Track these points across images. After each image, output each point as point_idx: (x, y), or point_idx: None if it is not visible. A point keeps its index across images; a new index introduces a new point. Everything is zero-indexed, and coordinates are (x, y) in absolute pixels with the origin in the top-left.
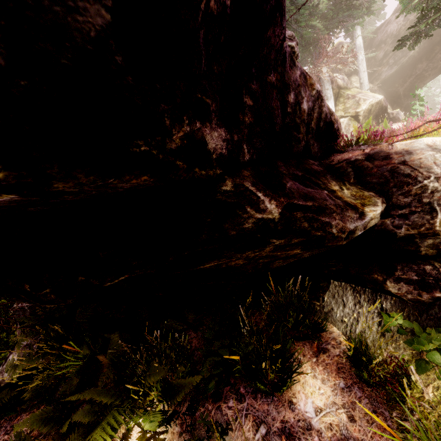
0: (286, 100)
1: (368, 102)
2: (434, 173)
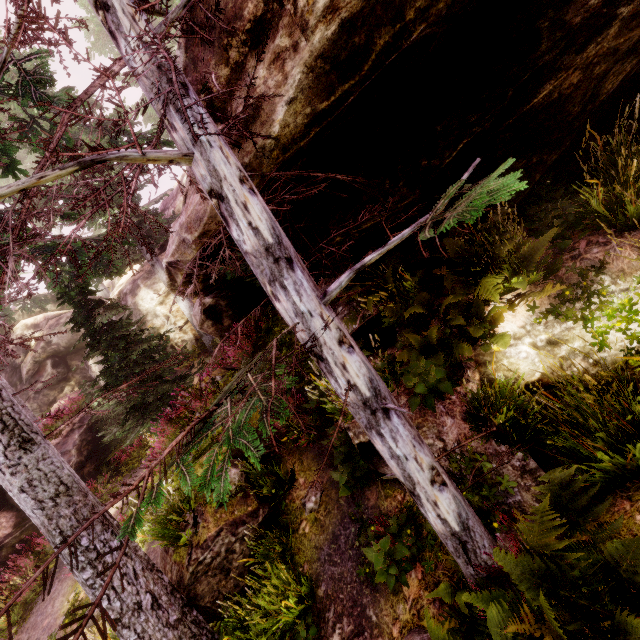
0: None
1: None
2: None
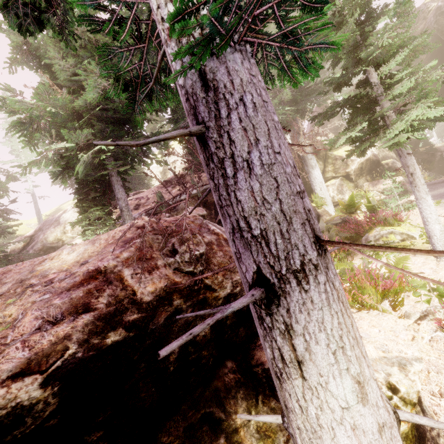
0: (166, 365)
1: (356, 162)
2: None
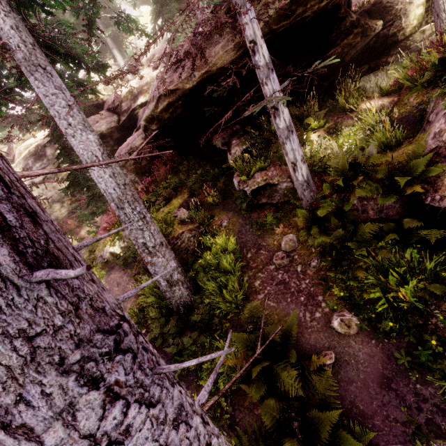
0: None
1: None
2: (400, 2)
